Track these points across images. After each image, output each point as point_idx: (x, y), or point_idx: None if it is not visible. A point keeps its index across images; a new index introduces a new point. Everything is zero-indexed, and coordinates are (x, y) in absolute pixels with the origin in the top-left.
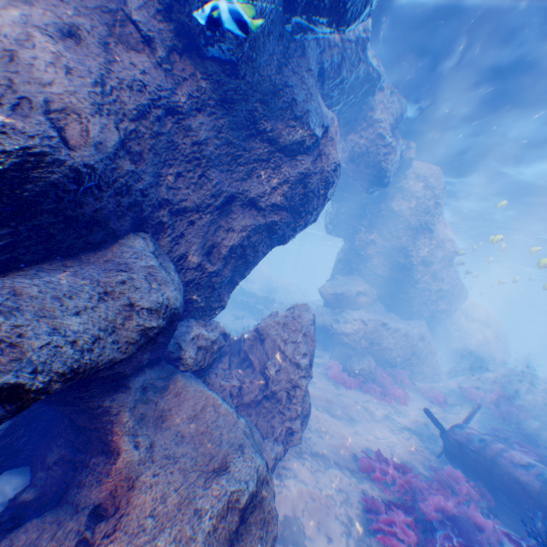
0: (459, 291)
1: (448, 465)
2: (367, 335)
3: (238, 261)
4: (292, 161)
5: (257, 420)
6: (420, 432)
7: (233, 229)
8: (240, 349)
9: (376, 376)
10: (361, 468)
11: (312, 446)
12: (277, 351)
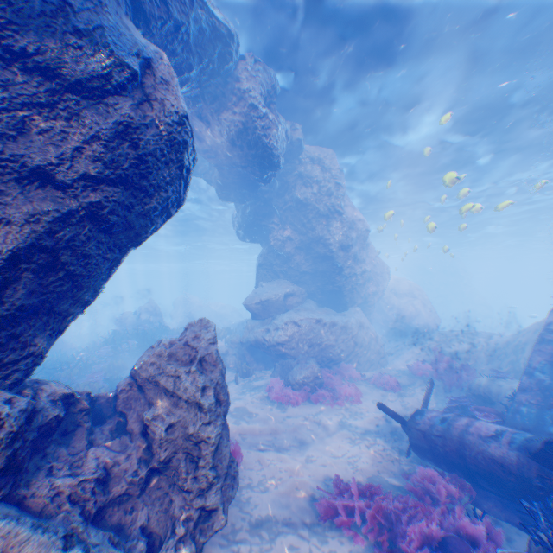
0: (382, 270)
1: (419, 466)
2: (304, 338)
3: (48, 275)
4: (99, 105)
5: (149, 518)
6: (382, 429)
7: (10, 221)
8: (116, 410)
9: (325, 380)
10: (323, 516)
11: (252, 512)
12: (164, 397)
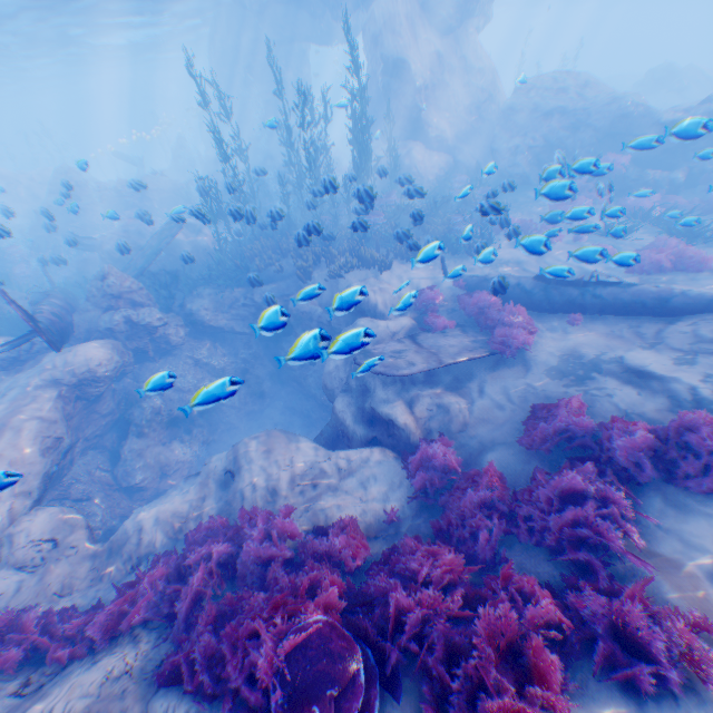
0: None
1: None
2: None
3: None
4: None
5: None
6: None
7: None
8: None
9: None
10: None
11: None
12: None
